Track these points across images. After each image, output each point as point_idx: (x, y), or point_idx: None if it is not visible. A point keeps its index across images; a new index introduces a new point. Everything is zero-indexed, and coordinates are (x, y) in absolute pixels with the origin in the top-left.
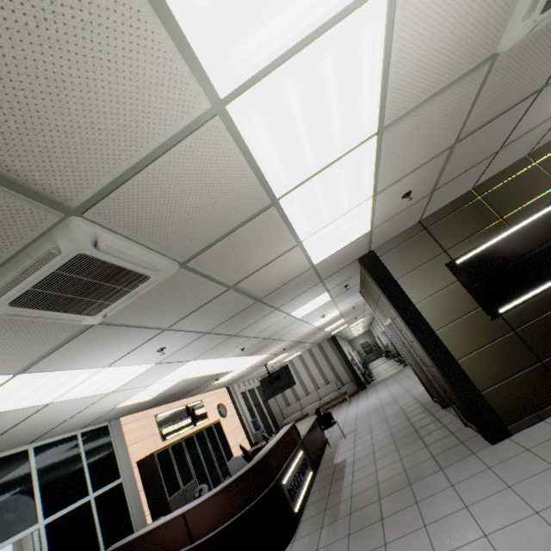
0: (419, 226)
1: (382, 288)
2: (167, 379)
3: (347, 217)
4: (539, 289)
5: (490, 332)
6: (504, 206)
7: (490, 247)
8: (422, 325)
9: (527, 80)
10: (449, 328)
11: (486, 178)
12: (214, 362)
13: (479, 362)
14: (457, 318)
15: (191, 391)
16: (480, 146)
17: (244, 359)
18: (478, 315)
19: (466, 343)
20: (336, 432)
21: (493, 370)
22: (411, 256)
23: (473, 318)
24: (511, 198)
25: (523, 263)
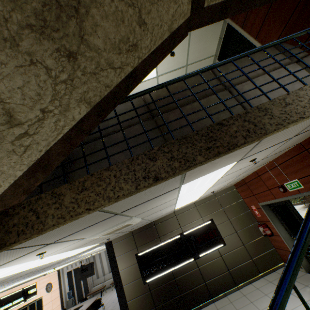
0: (131, 233)
1: (109, 260)
2: (3, 289)
3: (78, 251)
4: (162, 274)
5: (142, 290)
6: (162, 232)
7: (151, 250)
8: (119, 282)
9: (134, 224)
10: (129, 285)
11: (158, 218)
12: (36, 275)
13: (135, 304)
14: (133, 280)
15: (27, 281)
16: (136, 226)
17: (60, 266)
18: (140, 281)
19: (133, 294)
20: (105, 308)
21: (139, 309)
22: (125, 246)
23: (138, 282)
24: (165, 229)
25: (160, 260)
